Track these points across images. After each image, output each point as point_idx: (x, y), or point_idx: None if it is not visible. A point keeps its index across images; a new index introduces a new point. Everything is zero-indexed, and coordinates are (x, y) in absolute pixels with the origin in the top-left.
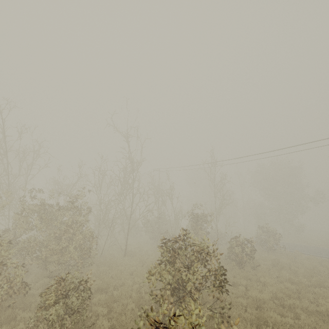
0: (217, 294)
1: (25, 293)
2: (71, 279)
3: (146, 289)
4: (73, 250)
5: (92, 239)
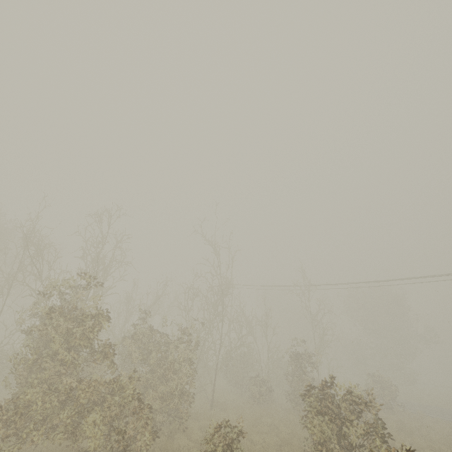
0: None
1: (149, 448)
2: (224, 428)
3: (272, 451)
4: (179, 394)
5: (191, 381)
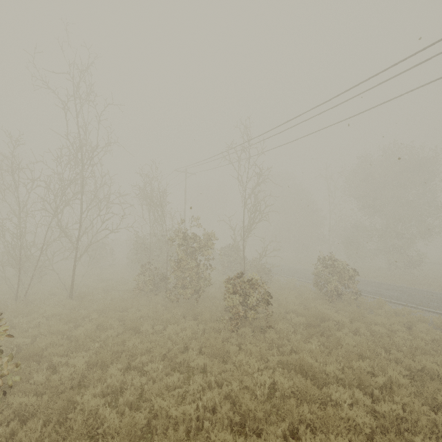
0: (77, 397)
1: None
2: None
3: None
4: None
5: None
